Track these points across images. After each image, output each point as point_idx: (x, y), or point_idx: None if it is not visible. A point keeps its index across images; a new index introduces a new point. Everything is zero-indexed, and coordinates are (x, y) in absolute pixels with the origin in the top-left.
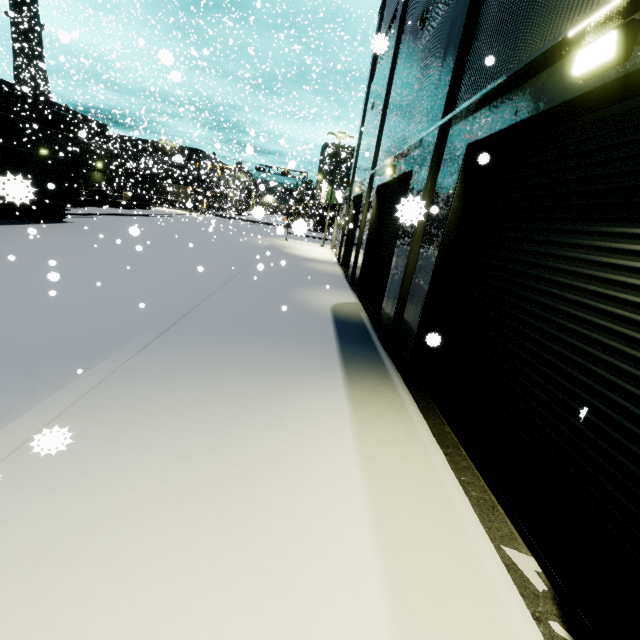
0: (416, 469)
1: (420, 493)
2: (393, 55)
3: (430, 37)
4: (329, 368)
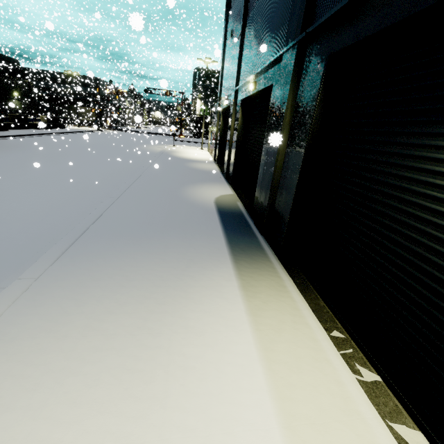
0: (308, 354)
1: (317, 382)
2: None
3: None
4: (220, 258)
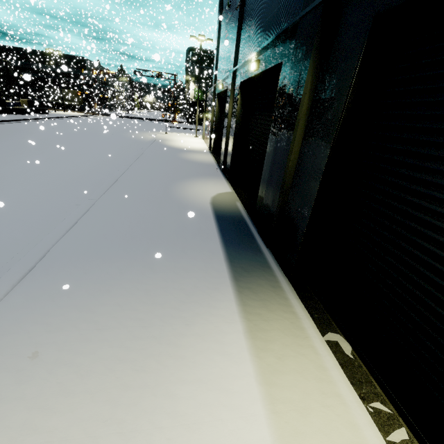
0: None
1: None
2: None
3: None
4: (219, 286)
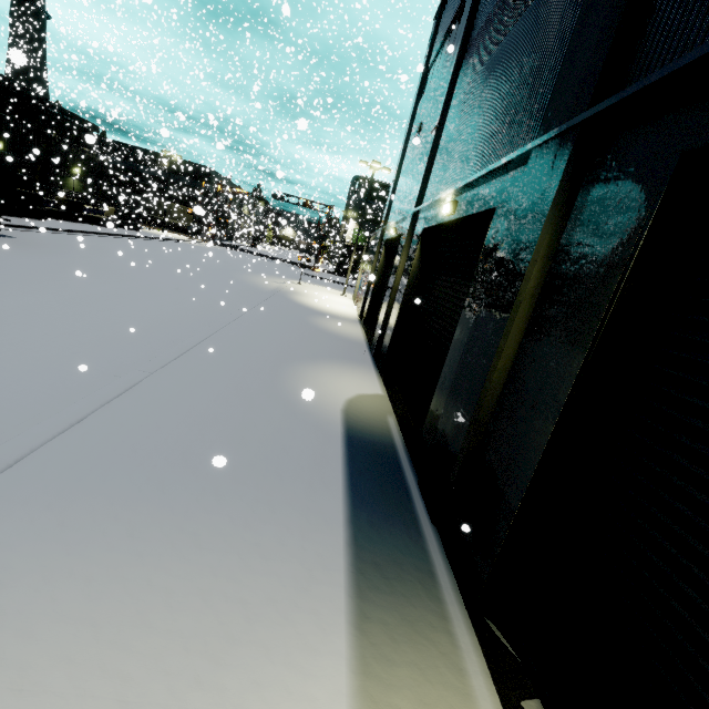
0: None
1: None
2: (458, 53)
3: (534, 3)
4: (321, 606)
